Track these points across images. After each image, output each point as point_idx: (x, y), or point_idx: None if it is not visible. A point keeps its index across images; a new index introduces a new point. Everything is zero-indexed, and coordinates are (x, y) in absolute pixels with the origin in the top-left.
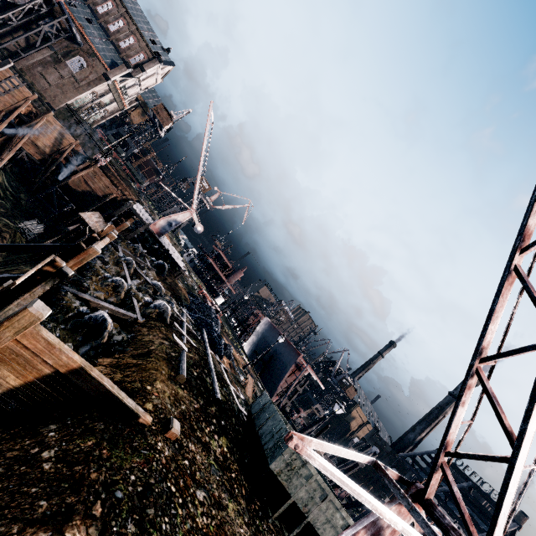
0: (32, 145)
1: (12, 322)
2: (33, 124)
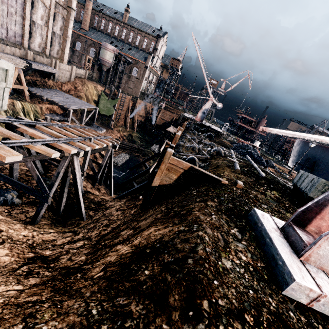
0: (139, 116)
1: (165, 157)
2: (135, 108)
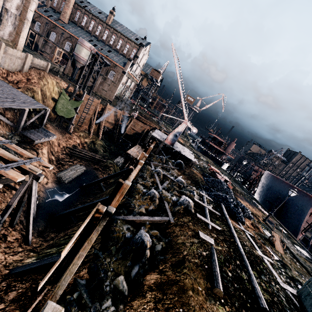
0: (107, 123)
1: None
2: (104, 113)
